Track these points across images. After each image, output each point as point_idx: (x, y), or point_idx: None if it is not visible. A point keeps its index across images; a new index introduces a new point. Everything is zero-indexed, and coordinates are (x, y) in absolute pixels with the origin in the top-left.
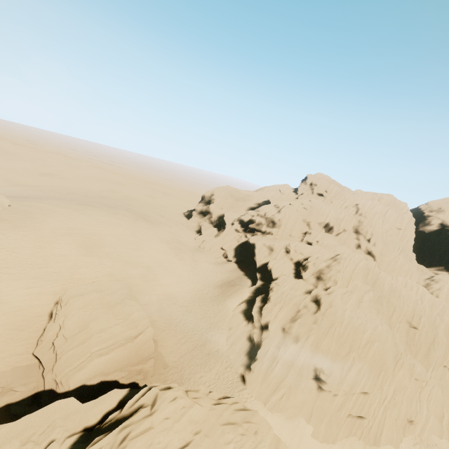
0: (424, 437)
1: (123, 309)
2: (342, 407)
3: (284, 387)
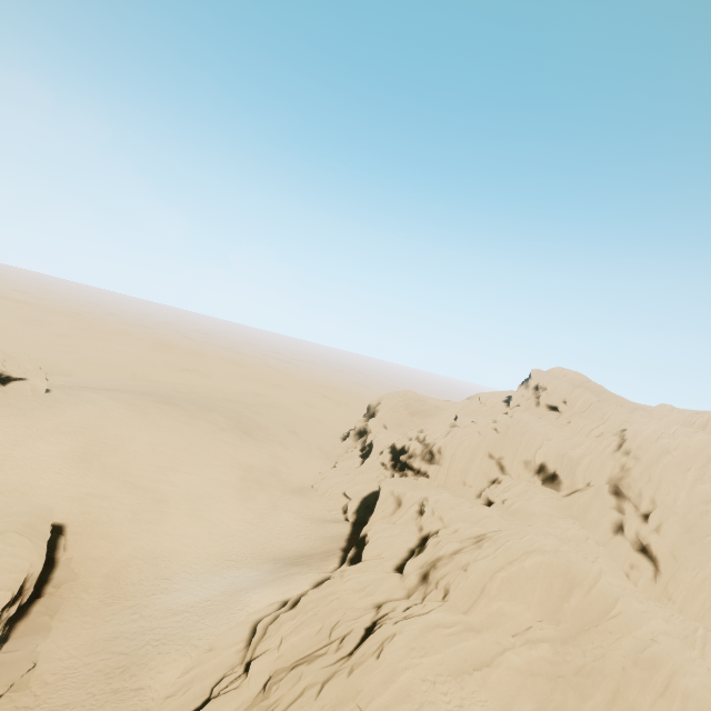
0: None
1: None
2: None
3: None
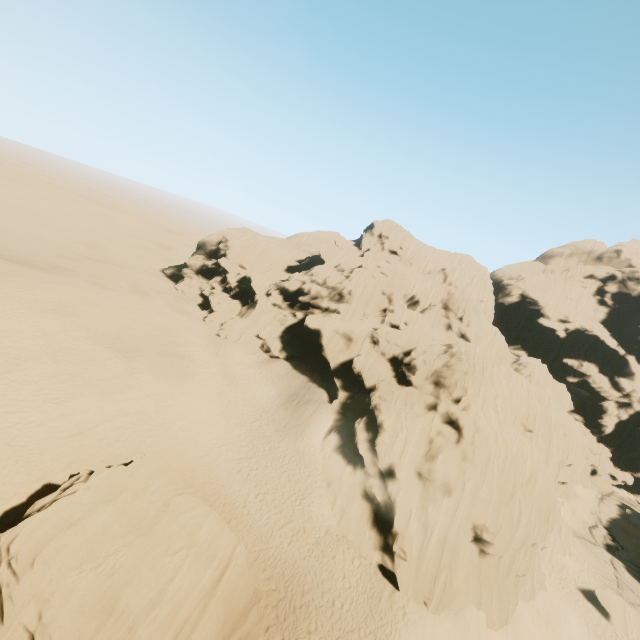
0: (554, 562)
1: (177, 524)
2: (509, 570)
3: (444, 568)
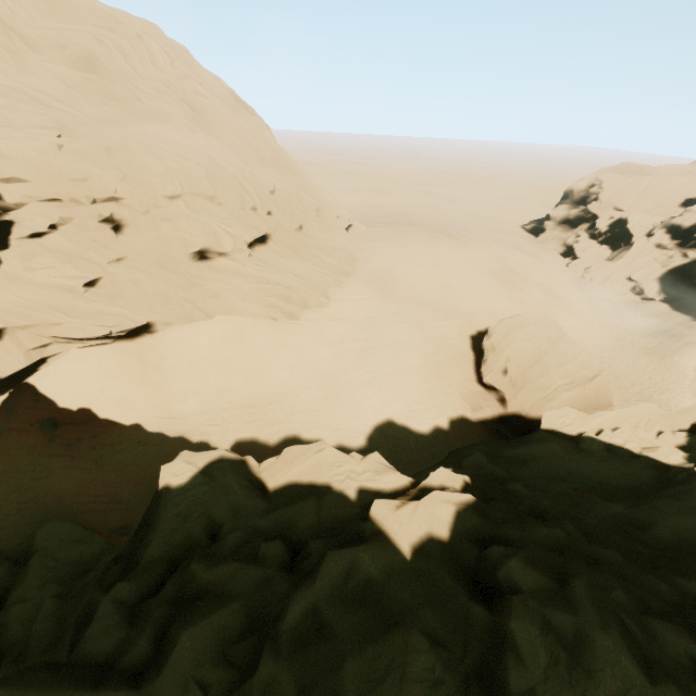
0: None
1: (567, 347)
2: None
3: None
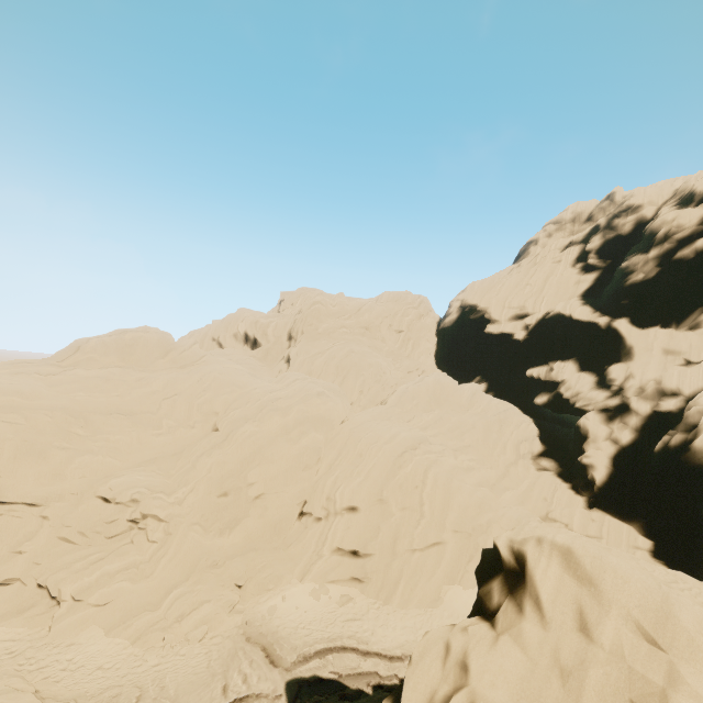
0: (55, 628)
1: None
2: None
3: None
